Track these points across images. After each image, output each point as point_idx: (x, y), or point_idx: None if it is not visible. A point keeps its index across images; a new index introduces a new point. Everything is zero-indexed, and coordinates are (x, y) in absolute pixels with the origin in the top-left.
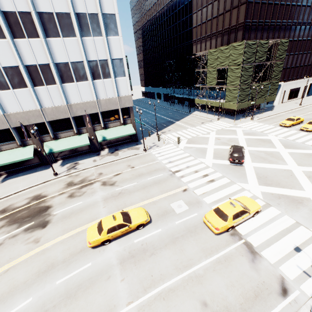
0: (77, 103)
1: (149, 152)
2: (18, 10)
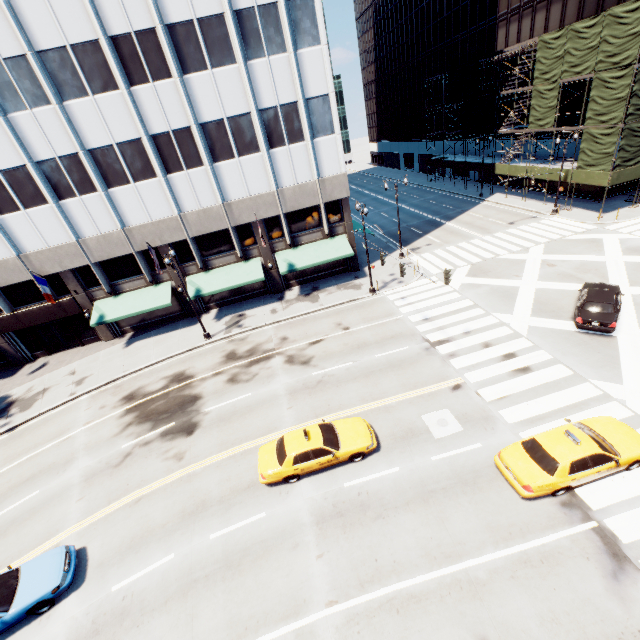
0: (240, 200)
1: (381, 296)
2: (134, 29)
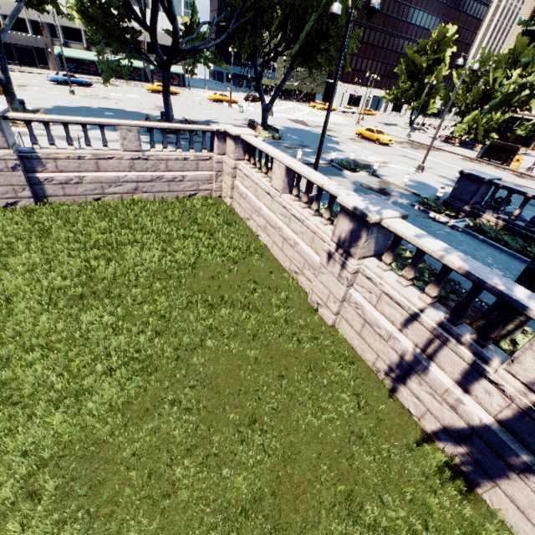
0: (138, 27)
1: (192, 91)
2: None
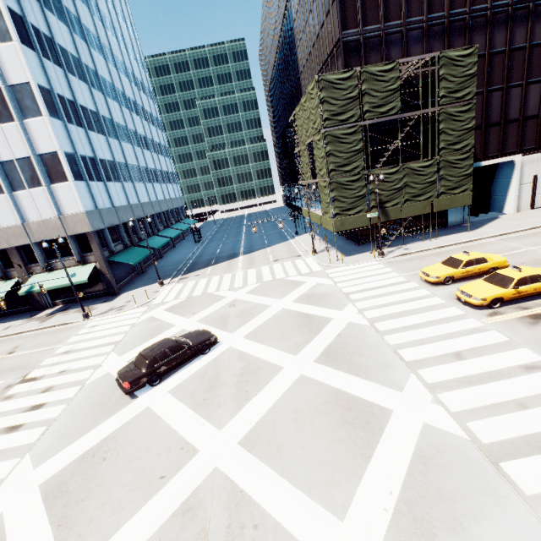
0: None
1: (86, 322)
2: None
